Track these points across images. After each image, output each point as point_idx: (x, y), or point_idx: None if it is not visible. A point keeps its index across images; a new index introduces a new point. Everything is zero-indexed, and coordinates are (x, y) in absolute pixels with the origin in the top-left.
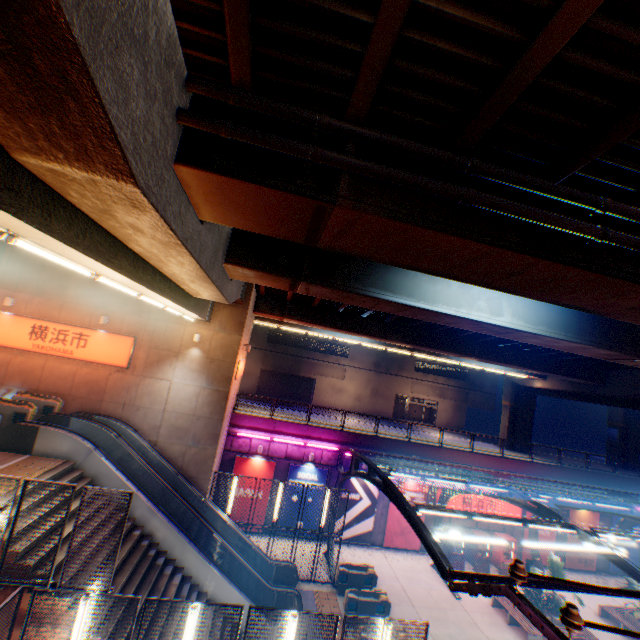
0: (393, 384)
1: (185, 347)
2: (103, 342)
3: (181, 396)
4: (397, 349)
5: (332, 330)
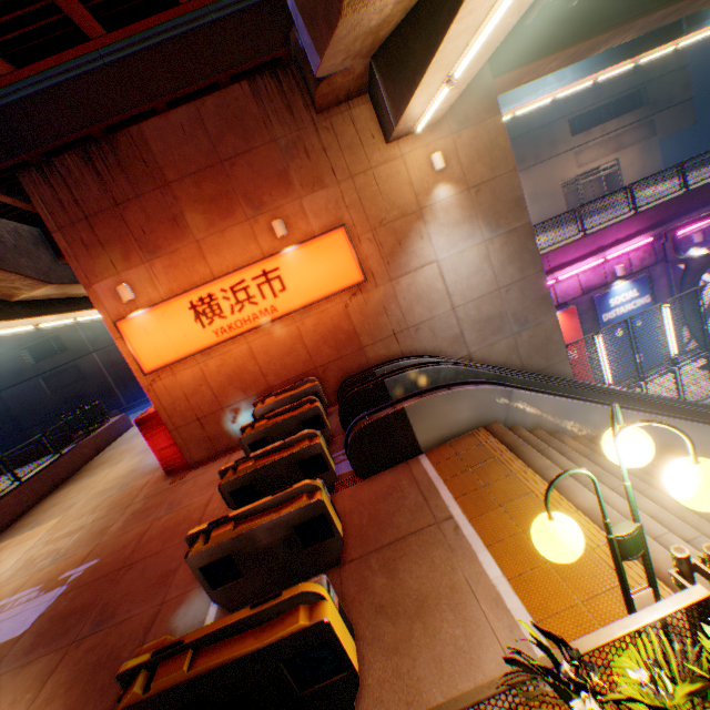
0: (551, 173)
1: (422, 196)
2: (302, 266)
3: (463, 275)
4: (615, 69)
5: (552, 69)
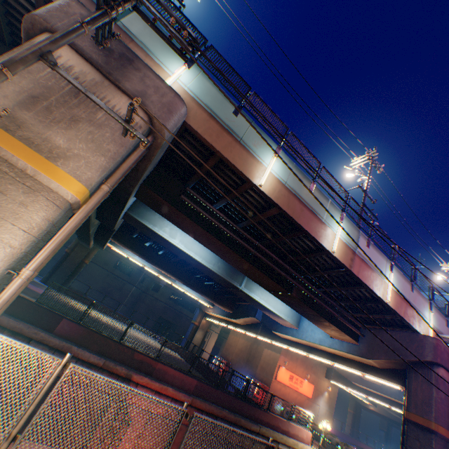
0: None
1: (323, 390)
2: (306, 385)
3: (321, 412)
4: None
5: None
